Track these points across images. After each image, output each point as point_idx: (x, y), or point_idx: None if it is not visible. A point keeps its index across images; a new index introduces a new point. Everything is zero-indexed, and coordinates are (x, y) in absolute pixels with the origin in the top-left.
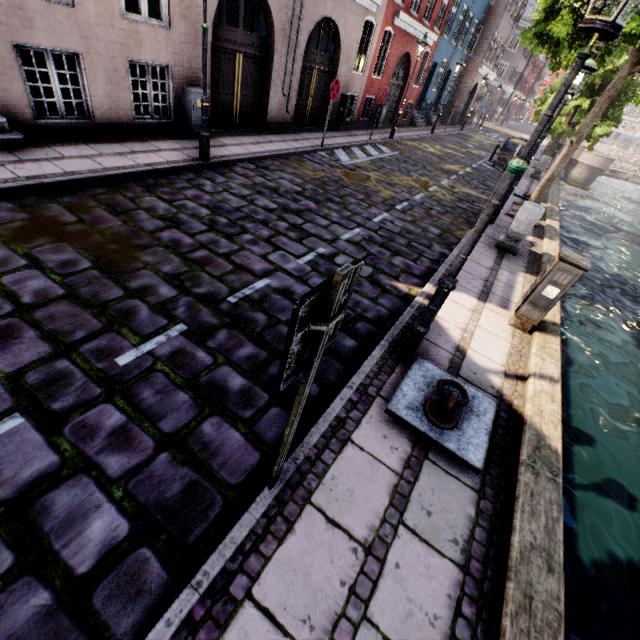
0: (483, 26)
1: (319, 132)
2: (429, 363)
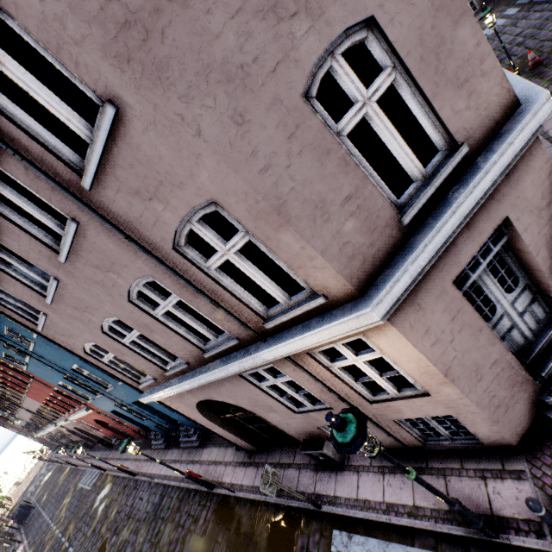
0: None
1: (105, 450)
2: (18, 546)
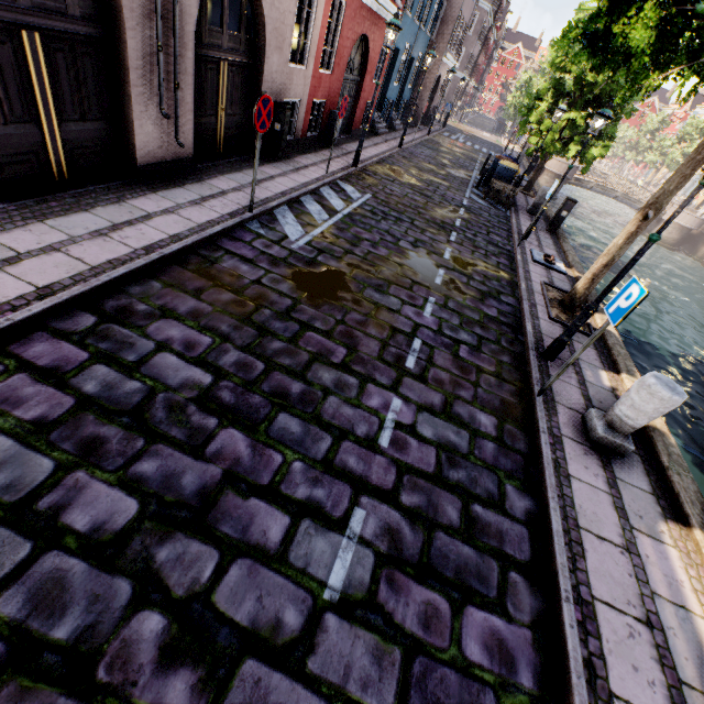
0: (446, 1)
1: (244, 169)
2: None
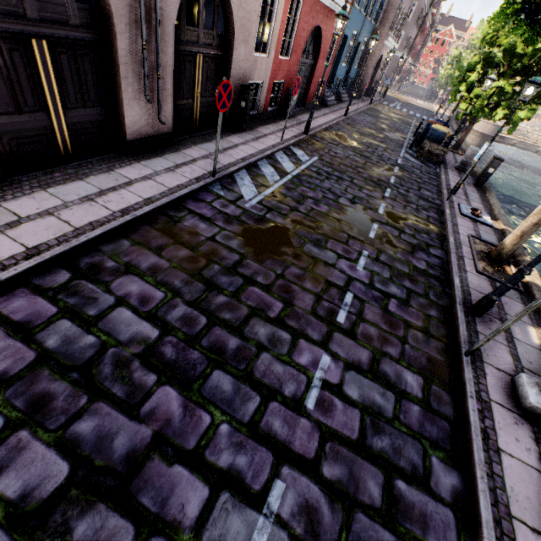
0: None
1: (214, 140)
2: None
